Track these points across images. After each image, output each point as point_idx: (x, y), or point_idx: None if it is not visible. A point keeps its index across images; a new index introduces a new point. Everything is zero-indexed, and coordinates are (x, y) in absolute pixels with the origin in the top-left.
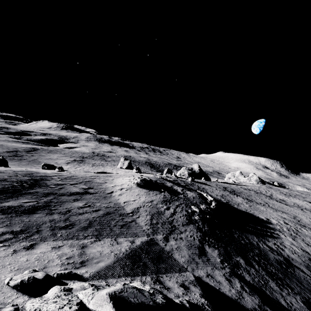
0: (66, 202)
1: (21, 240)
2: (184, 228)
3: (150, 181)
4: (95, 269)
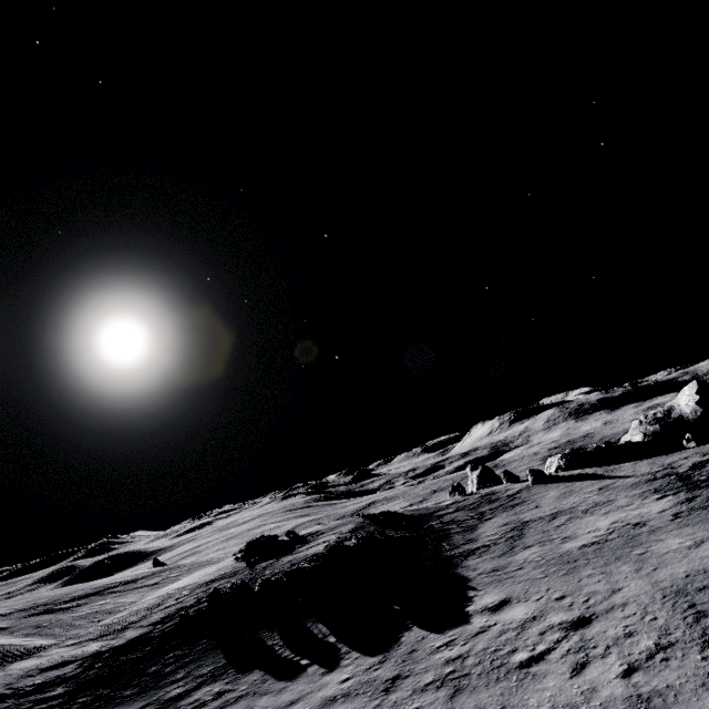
0: (100, 601)
1: None
2: (130, 631)
3: (265, 540)
4: None
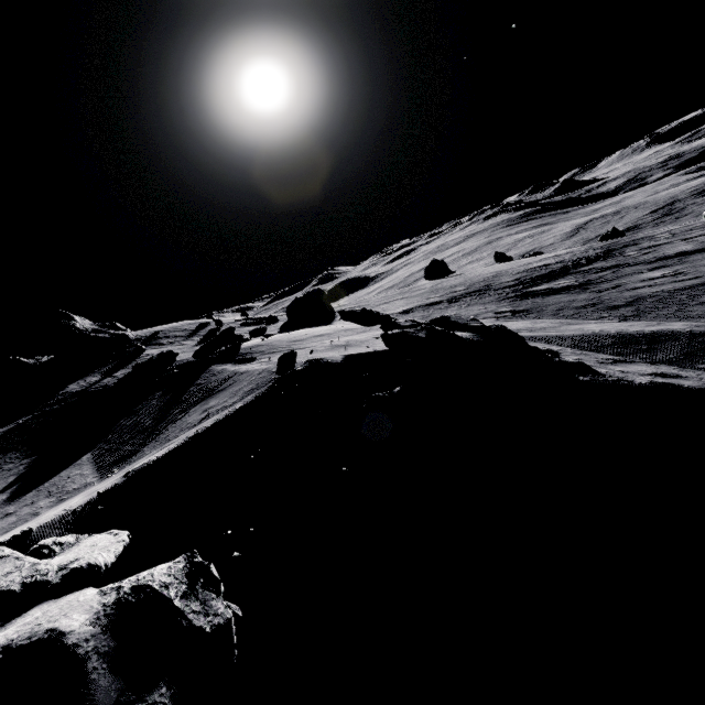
0: (627, 276)
1: (514, 318)
2: None
3: None
4: (532, 334)
